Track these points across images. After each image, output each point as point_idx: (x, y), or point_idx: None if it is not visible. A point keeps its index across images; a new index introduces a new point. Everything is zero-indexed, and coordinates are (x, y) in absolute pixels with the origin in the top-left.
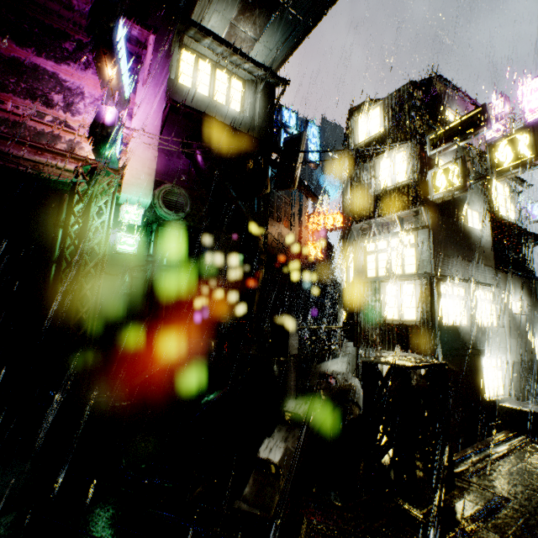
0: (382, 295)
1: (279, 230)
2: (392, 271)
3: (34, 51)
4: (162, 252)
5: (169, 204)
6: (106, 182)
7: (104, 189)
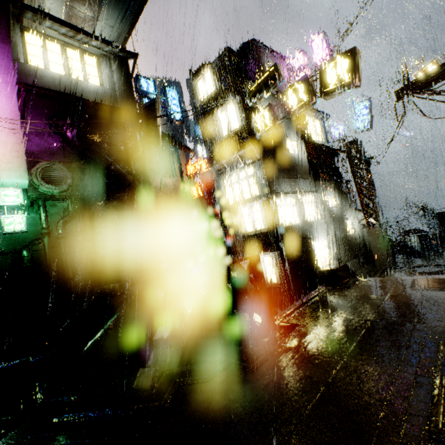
0: (241, 216)
1: (163, 181)
2: (245, 196)
3: None
4: (56, 223)
5: (49, 180)
6: None
7: None
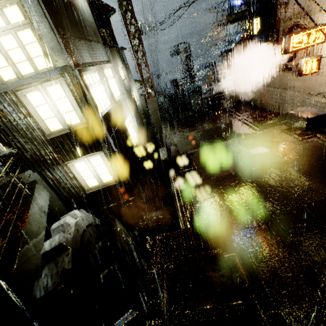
0: (30, 107)
1: None
2: (20, 70)
3: None
4: None
5: None
6: None
7: None
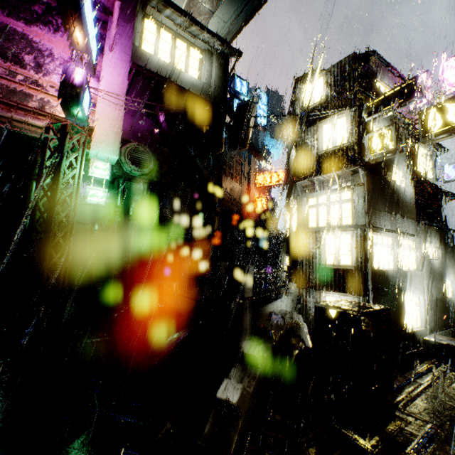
0: (322, 243)
1: (231, 186)
2: (331, 222)
3: (4, 12)
4: (128, 204)
5: (134, 161)
6: (76, 139)
7: (74, 145)
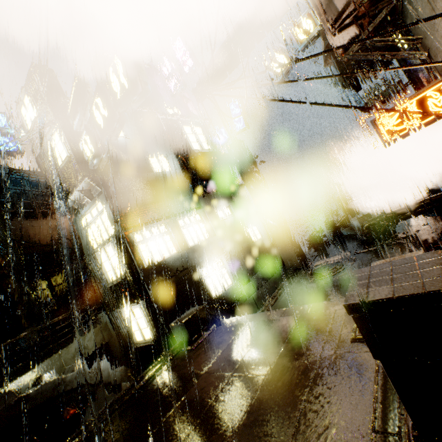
0: (100, 263)
1: (50, 225)
2: (103, 237)
3: None
4: None
5: None
6: None
7: None
